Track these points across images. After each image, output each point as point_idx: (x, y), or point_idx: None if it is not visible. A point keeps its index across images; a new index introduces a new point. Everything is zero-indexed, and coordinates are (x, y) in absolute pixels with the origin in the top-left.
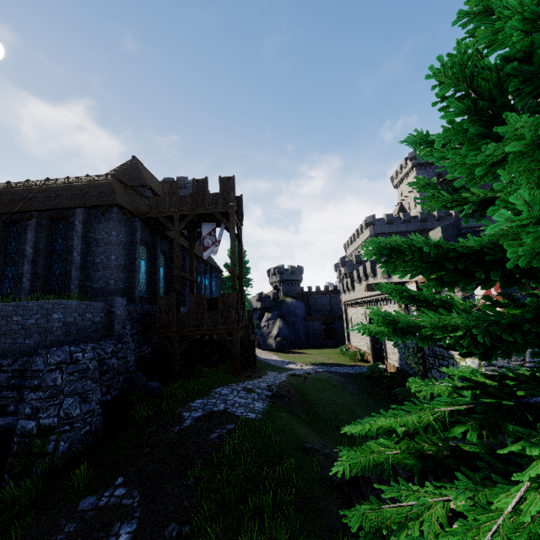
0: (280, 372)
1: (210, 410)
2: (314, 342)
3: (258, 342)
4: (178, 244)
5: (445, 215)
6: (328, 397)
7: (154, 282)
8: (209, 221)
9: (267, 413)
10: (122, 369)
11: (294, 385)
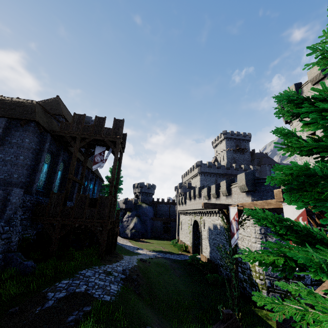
0: (131, 256)
1: (73, 291)
2: (156, 235)
3: (119, 231)
4: (76, 156)
5: (239, 167)
6: (164, 279)
7: (52, 181)
8: (101, 145)
9: (120, 296)
10: (3, 249)
11: (141, 269)
